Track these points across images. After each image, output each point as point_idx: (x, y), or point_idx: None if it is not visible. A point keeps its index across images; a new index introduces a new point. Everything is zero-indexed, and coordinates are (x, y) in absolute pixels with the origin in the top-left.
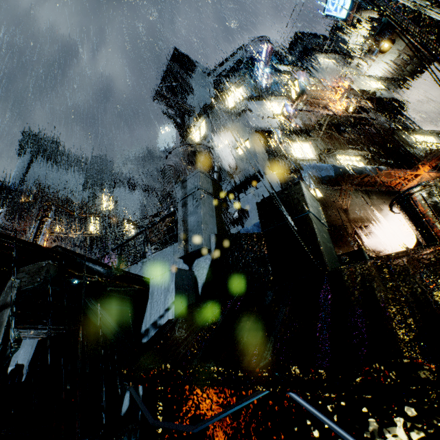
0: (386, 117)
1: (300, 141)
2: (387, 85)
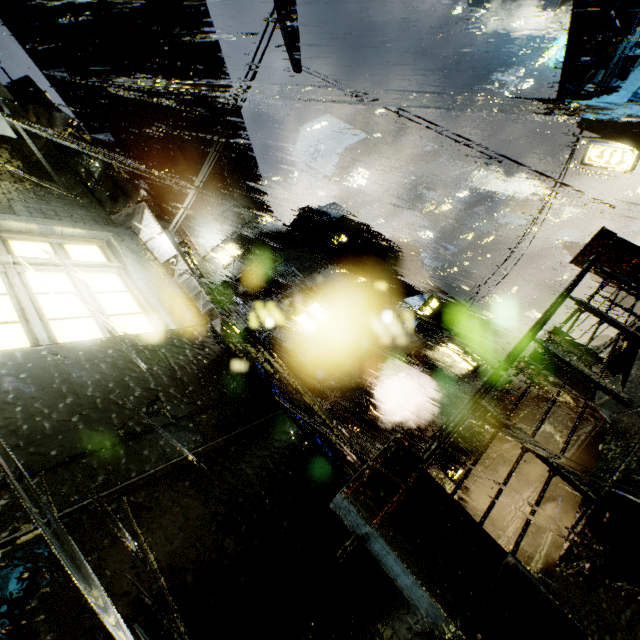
0: (259, 299)
1: None
2: (240, 241)
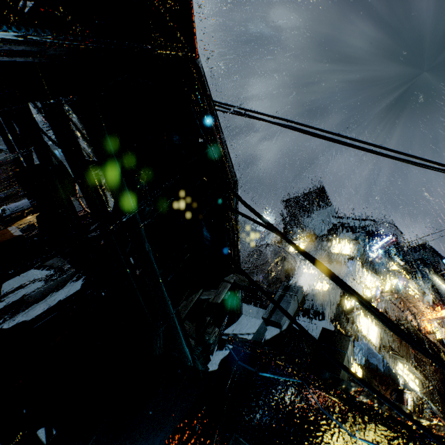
0: None
1: (372, 320)
2: None
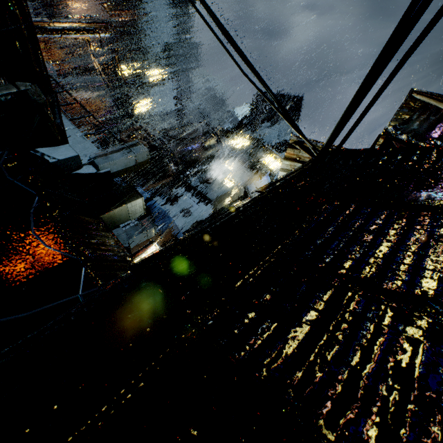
0: None
1: None
2: None
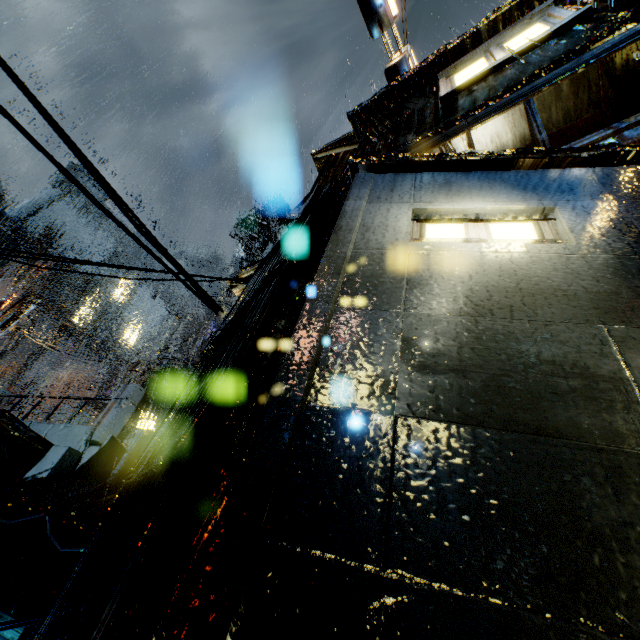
0: None
1: None
2: None
